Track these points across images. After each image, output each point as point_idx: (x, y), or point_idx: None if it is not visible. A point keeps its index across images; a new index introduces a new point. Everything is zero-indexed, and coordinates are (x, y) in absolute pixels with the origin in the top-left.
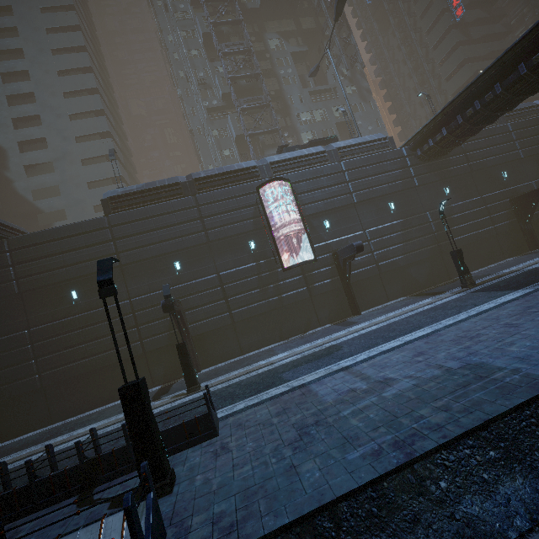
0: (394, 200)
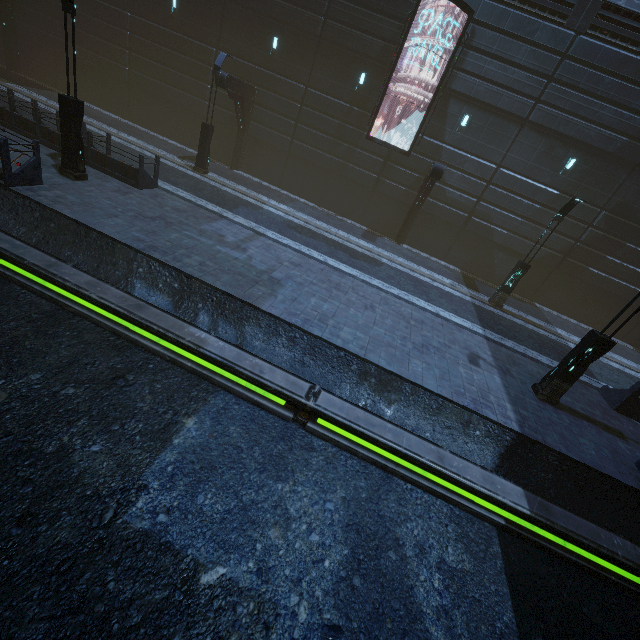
0: (584, 158)
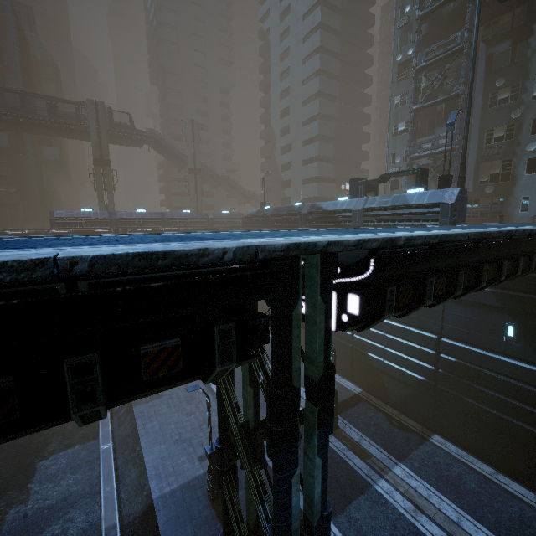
0: None
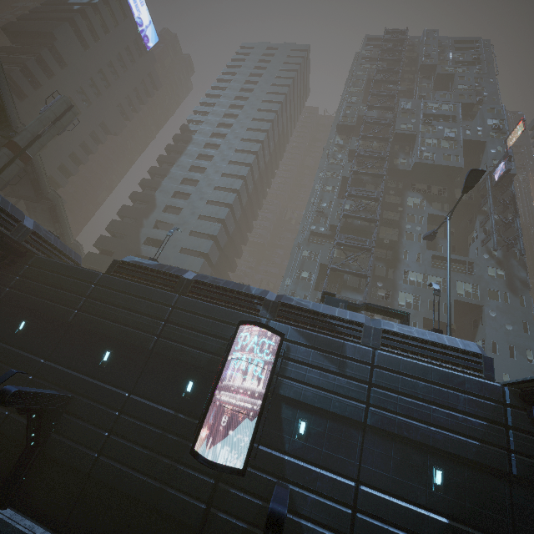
0: (448, 467)
